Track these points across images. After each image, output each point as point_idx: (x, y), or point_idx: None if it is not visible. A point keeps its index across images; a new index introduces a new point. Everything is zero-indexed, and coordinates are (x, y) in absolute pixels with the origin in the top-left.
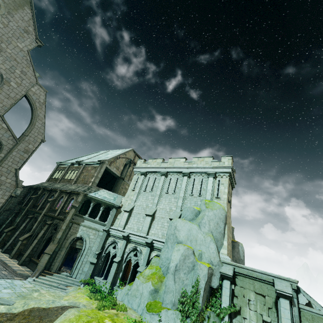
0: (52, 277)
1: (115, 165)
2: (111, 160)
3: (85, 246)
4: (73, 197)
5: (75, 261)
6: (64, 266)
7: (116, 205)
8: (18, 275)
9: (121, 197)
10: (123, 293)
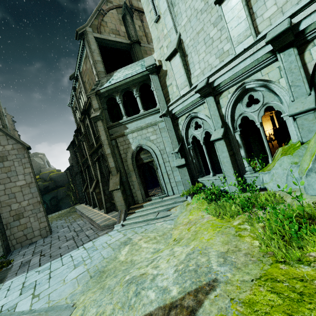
0: (143, 210)
1: (109, 30)
2: (93, 24)
3: (153, 154)
4: (91, 112)
5: (158, 177)
6: (155, 187)
7: (149, 67)
8: (104, 228)
9: (151, 56)
10: (283, 175)
